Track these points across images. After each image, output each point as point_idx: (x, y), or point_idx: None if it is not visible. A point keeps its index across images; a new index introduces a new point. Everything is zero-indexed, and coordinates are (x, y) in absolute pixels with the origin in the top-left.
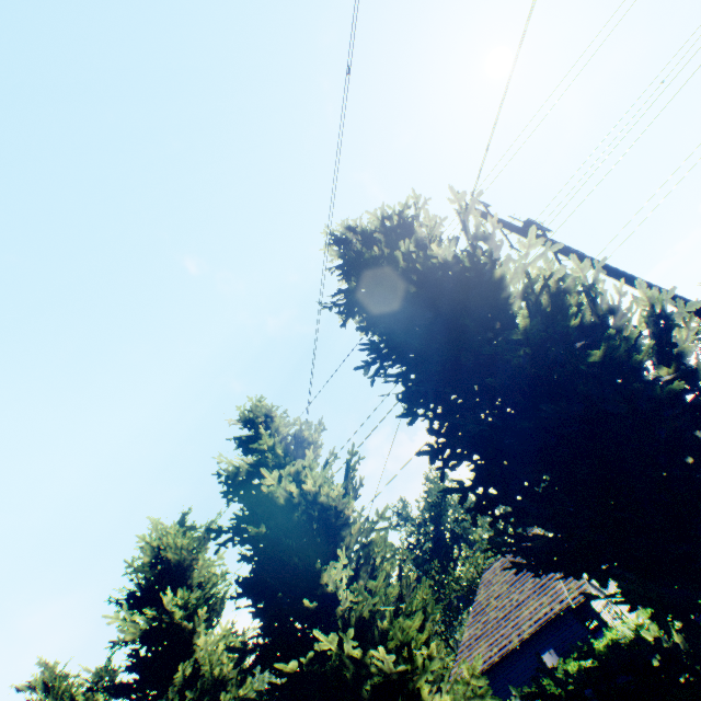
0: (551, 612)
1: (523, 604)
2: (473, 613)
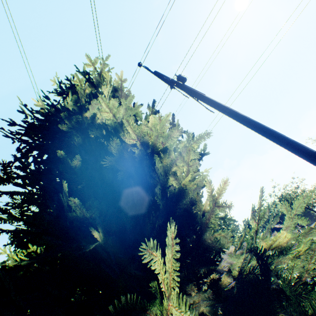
0: None
1: None
2: None
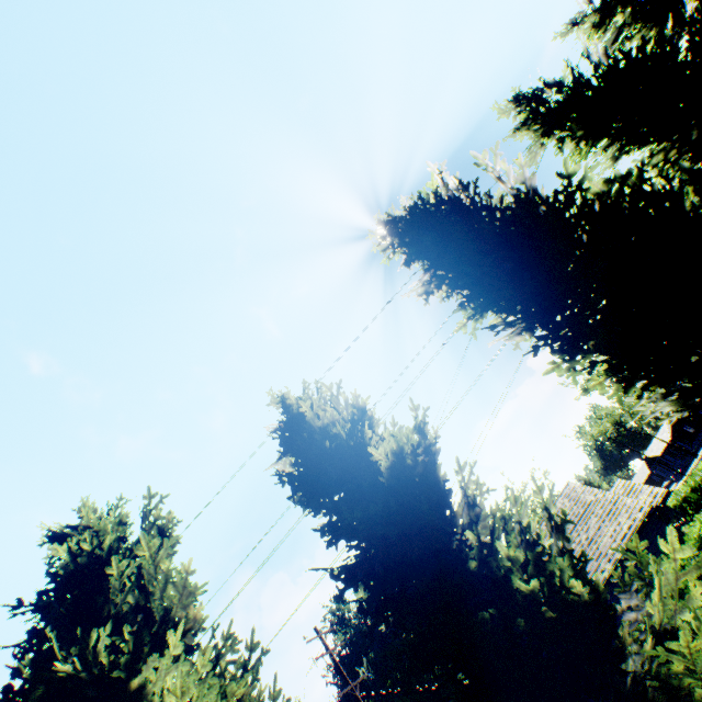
0: (636, 522)
1: (596, 536)
2: None
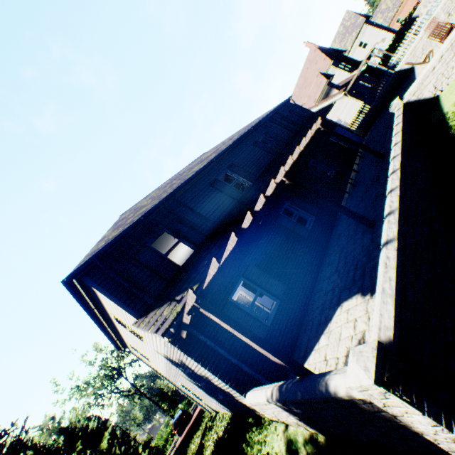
0: None
1: None
2: None
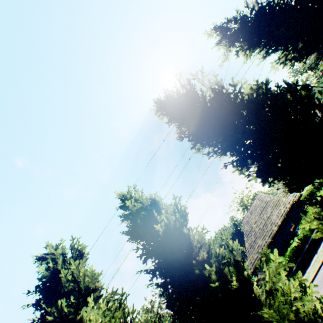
0: (287, 208)
1: (270, 215)
2: (246, 235)
